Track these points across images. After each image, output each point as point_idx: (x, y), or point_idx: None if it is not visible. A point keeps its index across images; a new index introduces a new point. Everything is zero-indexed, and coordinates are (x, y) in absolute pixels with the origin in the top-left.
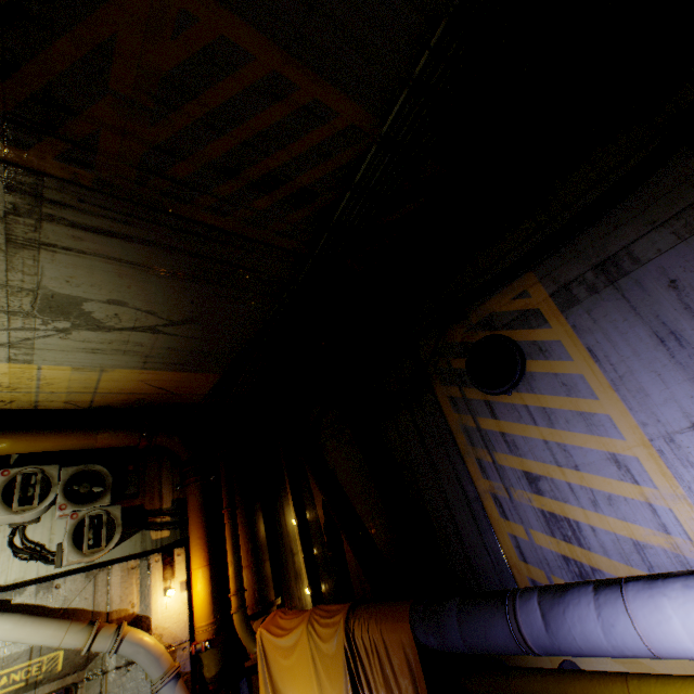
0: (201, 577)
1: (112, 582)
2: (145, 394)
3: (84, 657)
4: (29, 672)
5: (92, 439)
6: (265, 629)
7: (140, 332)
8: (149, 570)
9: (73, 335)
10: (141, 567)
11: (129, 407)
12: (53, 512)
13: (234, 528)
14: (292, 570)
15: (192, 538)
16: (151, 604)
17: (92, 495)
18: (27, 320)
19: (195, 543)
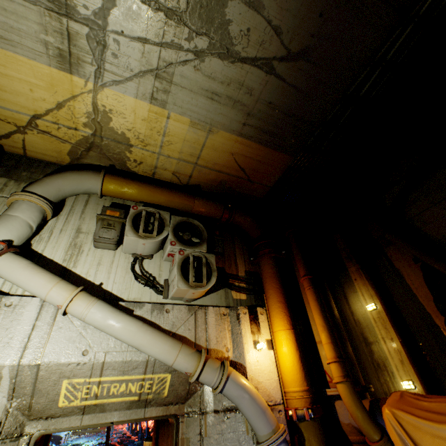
0: (286, 339)
1: (208, 322)
2: (228, 175)
3: (184, 390)
4: (142, 387)
5: (191, 202)
6: (399, 410)
7: (256, 69)
8: (238, 320)
9: (204, 65)
10: (230, 316)
11: (212, 191)
12: (161, 254)
13: (318, 295)
14: (367, 361)
15: (271, 301)
16: (243, 352)
17: (191, 243)
18: (177, 30)
19: (275, 306)
